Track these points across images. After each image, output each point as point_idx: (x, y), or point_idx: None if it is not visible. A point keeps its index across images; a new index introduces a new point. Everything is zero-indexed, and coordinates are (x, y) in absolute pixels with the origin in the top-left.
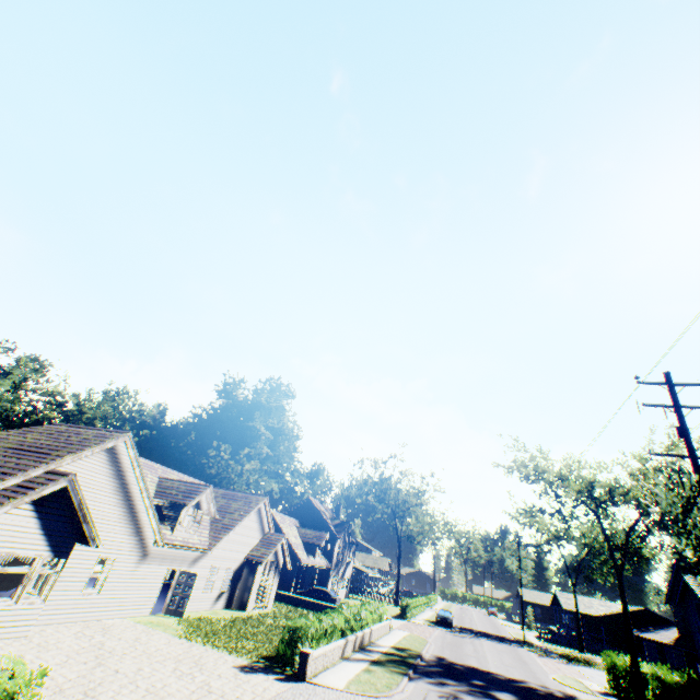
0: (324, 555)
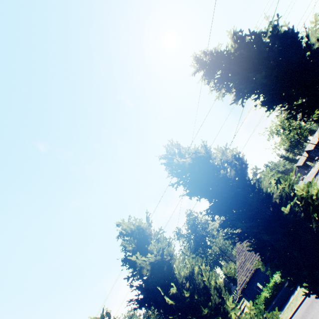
0: None
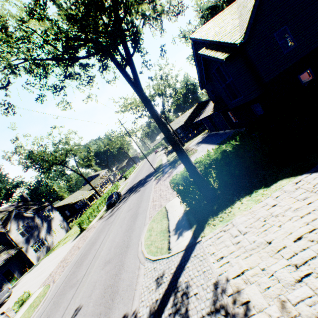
0: (7, 249)
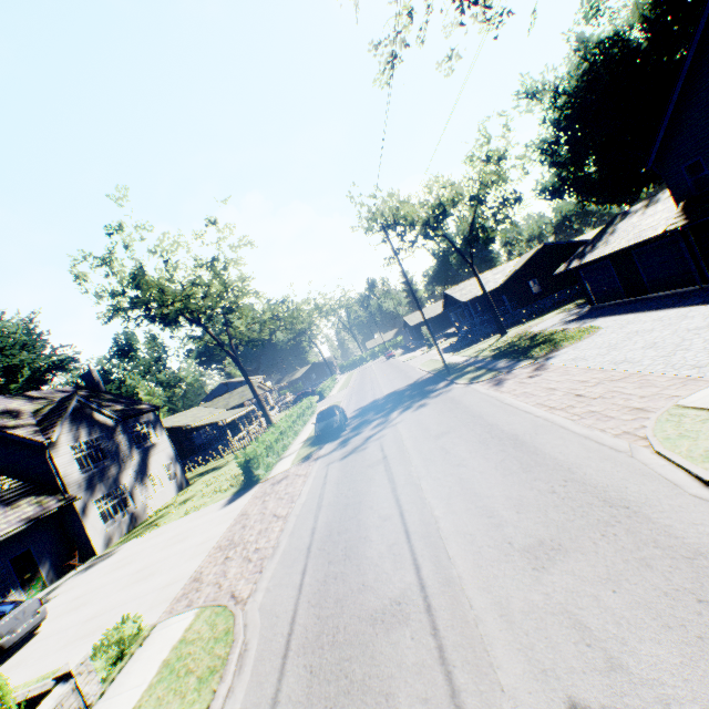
0: (36, 492)
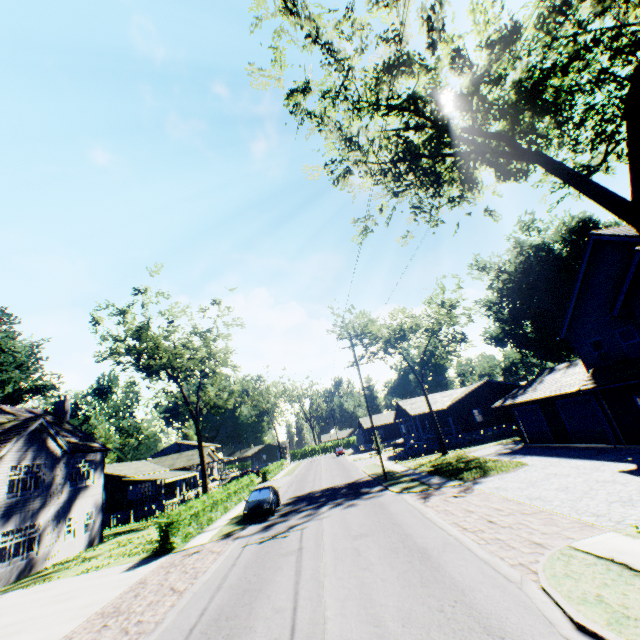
0: None
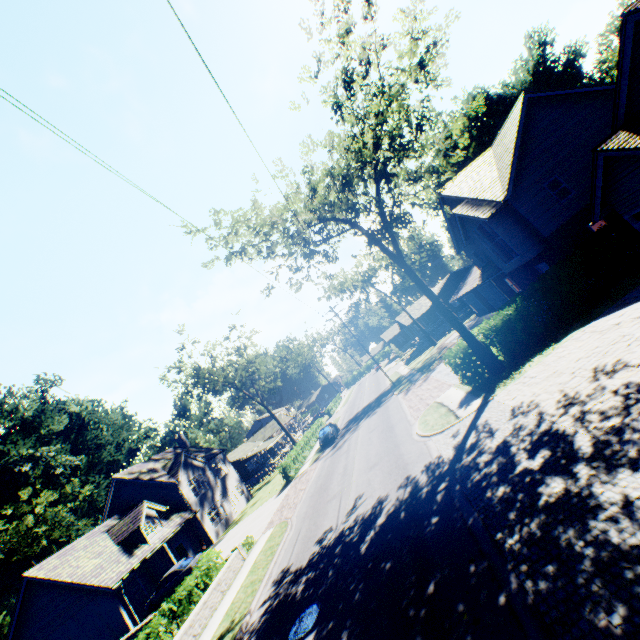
0: (177, 511)
